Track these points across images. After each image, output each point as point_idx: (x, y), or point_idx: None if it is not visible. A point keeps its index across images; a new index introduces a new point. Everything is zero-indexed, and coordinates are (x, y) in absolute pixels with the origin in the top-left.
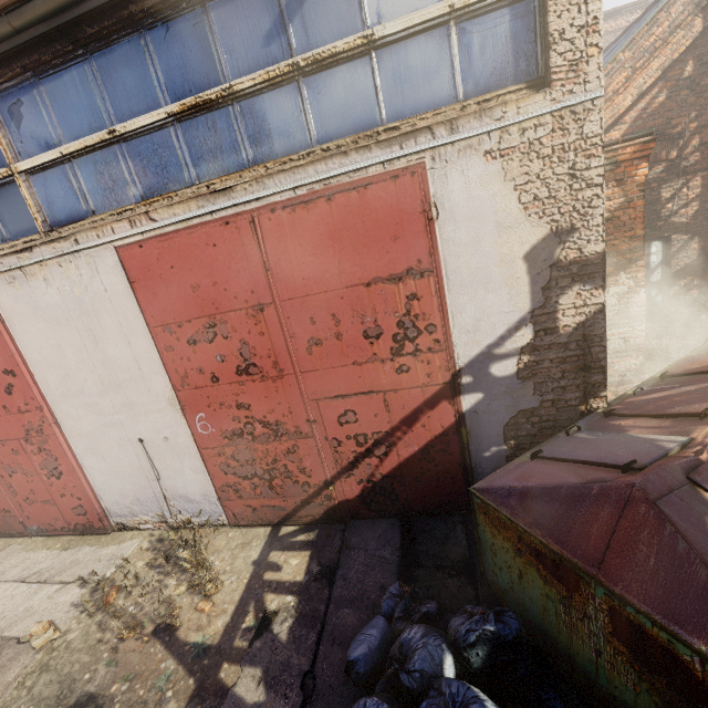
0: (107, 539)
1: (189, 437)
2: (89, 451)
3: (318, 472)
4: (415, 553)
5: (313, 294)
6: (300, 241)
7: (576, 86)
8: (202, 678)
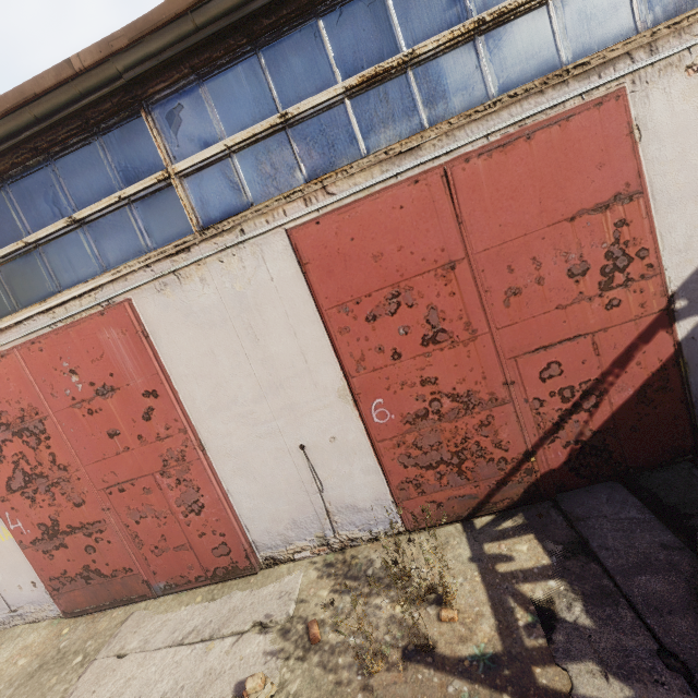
0: (258, 578)
1: (361, 431)
2: (237, 473)
3: (516, 443)
4: (669, 506)
5: (511, 240)
6: (496, 187)
7: None
8: (518, 691)
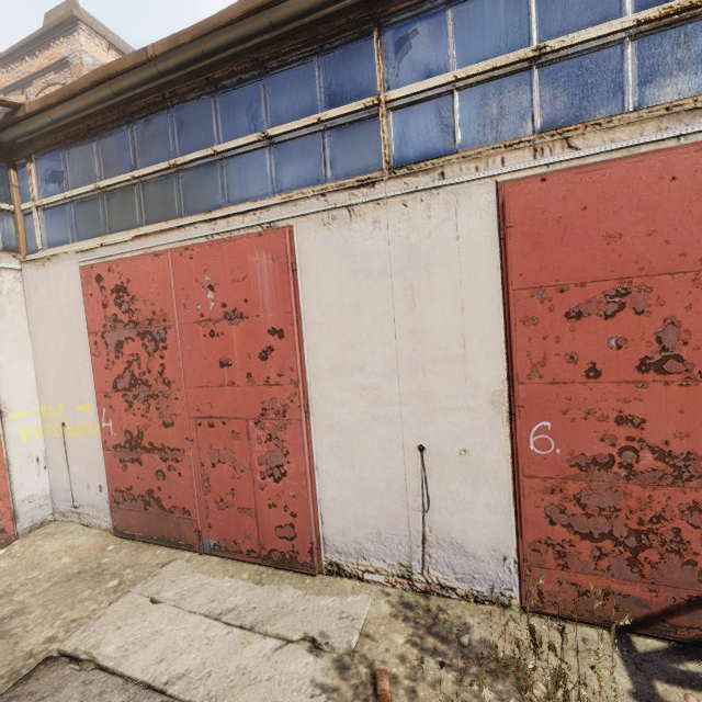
0: (316, 582)
1: (504, 455)
2: (333, 451)
3: None
4: None
5: None
6: None
7: None
8: None
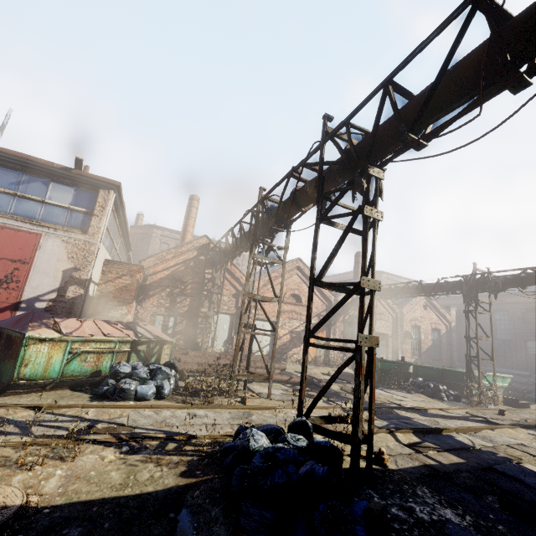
0: None
1: None
2: None
3: None
4: None
5: None
6: None
7: (92, 237)
8: None
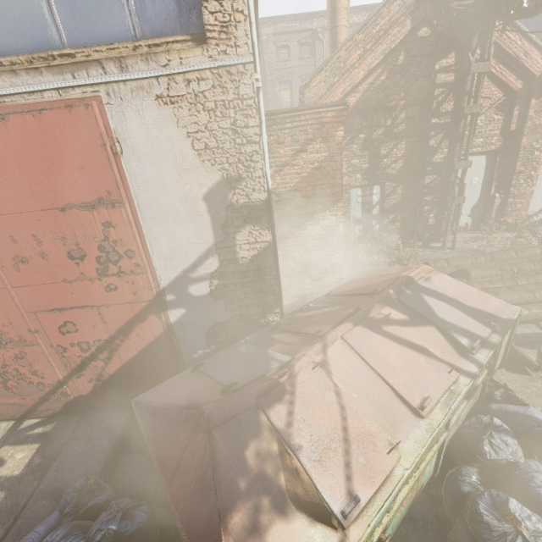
0: None
1: None
2: None
3: (50, 374)
4: (129, 440)
5: (8, 214)
6: None
7: (229, 48)
8: None
